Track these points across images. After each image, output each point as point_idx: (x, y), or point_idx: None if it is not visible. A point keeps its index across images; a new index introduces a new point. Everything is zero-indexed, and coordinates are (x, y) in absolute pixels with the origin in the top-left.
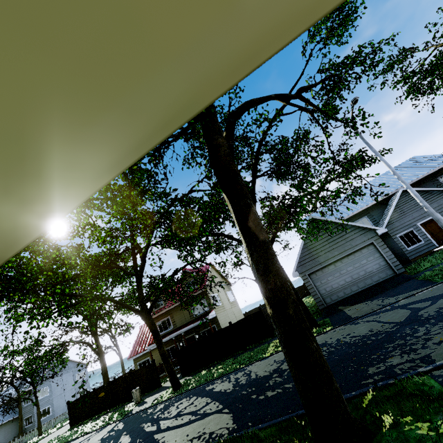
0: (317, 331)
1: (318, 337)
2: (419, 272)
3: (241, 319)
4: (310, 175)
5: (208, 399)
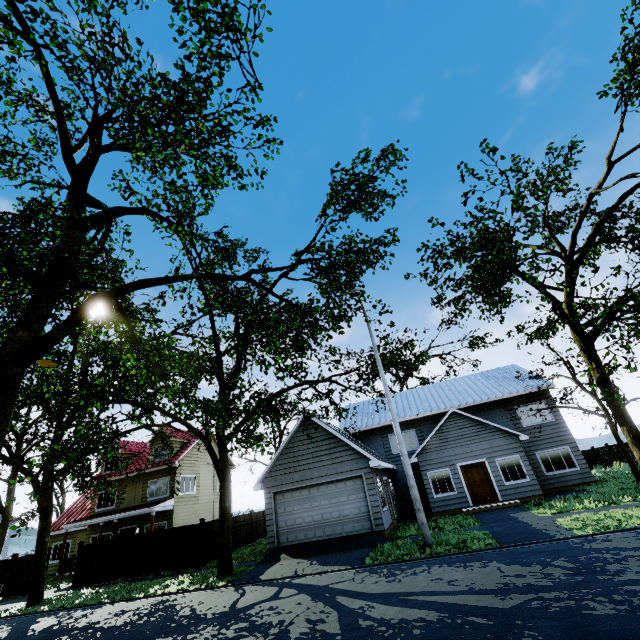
0: (213, 582)
1: (199, 592)
2: (398, 538)
3: (175, 528)
4: (302, 362)
5: (2, 637)
